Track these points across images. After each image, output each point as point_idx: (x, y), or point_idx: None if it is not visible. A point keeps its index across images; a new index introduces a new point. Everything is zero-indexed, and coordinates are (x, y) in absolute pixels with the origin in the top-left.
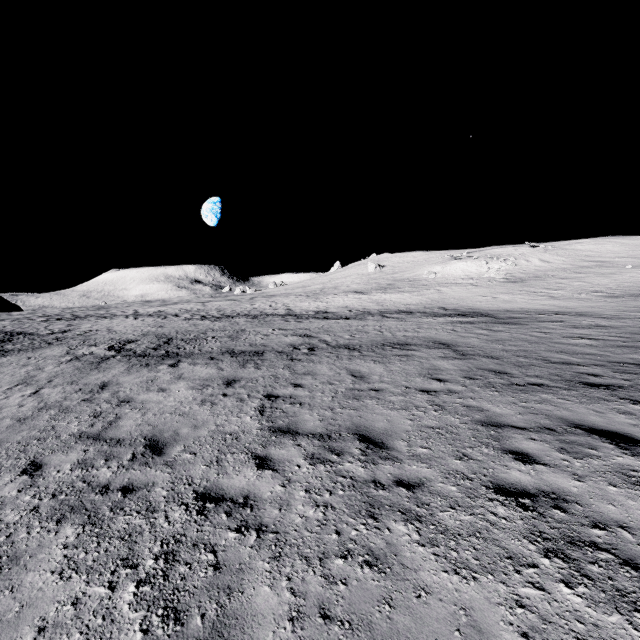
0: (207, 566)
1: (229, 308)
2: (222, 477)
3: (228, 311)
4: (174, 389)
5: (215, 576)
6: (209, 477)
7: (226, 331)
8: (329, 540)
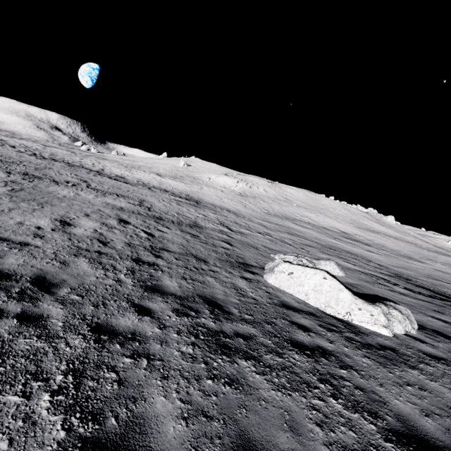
0: None
1: (61, 155)
2: None
3: (58, 157)
4: None
5: None
6: None
7: (38, 165)
8: None
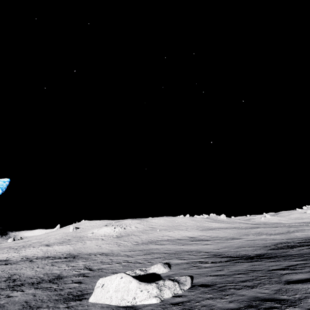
0: None
1: None
2: None
3: None
4: None
5: None
6: None
7: None
8: None
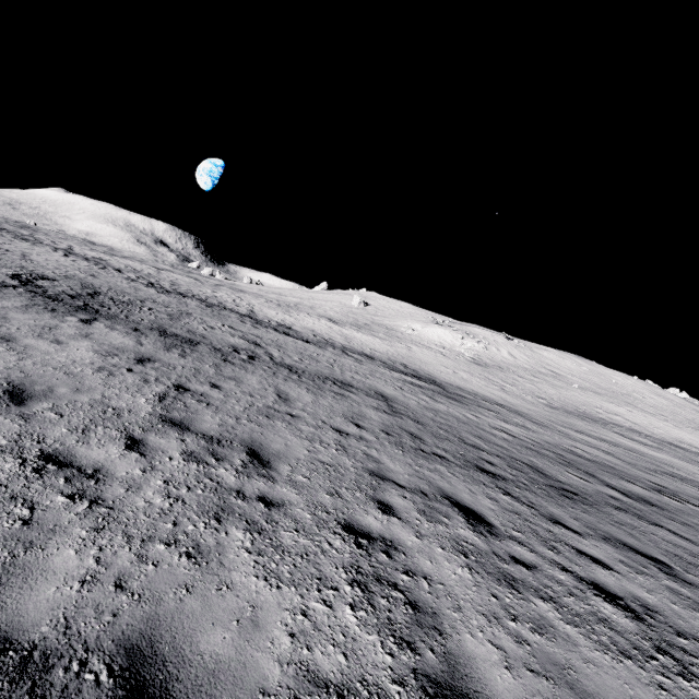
0: (17, 519)
1: (186, 286)
2: (81, 445)
3: (183, 288)
4: (73, 345)
5: (21, 529)
6: (66, 441)
7: (169, 308)
8: (162, 527)
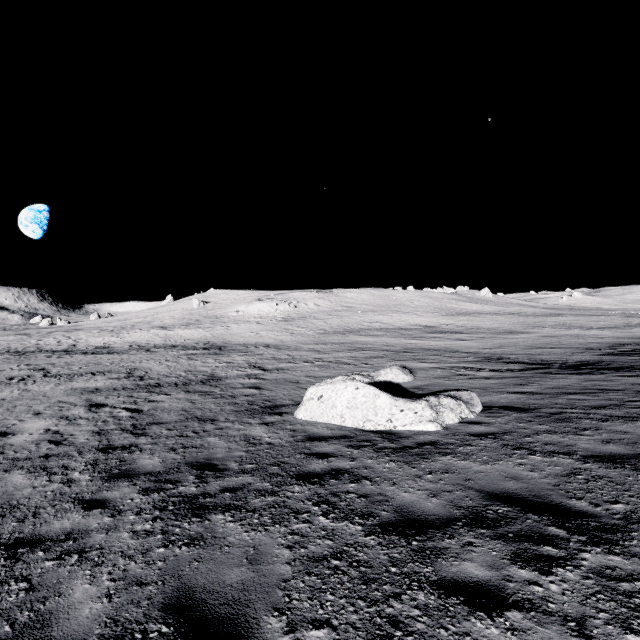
0: None
1: (6, 344)
2: None
3: None
4: None
5: None
6: None
7: None
8: None
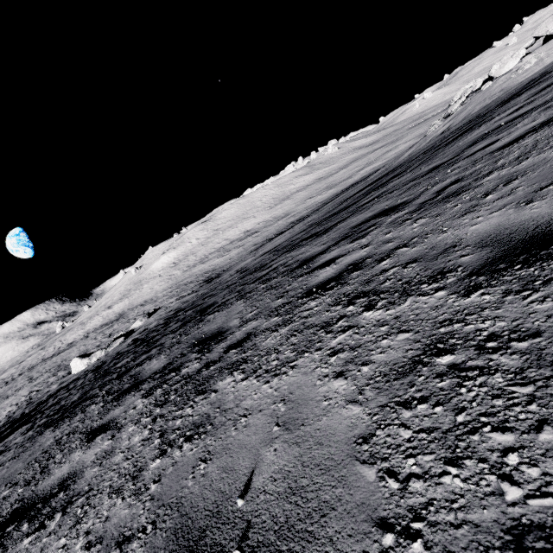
0: None
1: (30, 363)
2: None
3: (26, 367)
4: None
5: None
6: None
7: (3, 393)
8: None
